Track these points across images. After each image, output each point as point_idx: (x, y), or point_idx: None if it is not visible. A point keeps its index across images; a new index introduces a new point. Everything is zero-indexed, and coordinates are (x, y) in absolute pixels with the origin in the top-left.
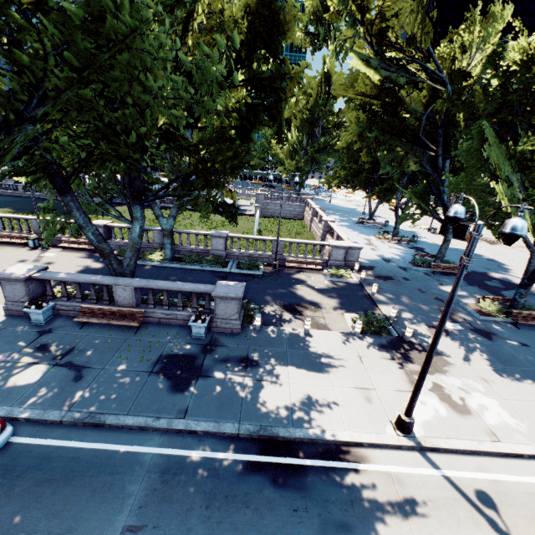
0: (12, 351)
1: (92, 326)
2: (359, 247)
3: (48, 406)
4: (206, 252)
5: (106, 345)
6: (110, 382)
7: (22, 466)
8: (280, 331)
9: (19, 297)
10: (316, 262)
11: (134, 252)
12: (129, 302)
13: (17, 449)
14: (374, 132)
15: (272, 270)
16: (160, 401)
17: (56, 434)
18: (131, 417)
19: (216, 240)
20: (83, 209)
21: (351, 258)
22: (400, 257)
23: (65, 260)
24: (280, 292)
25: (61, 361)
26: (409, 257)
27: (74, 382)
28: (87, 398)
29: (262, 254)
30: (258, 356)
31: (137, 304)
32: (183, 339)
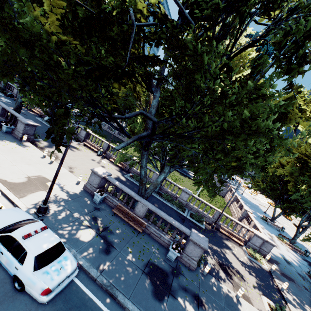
0: (82, 213)
1: (117, 217)
2: (273, 244)
3: (91, 263)
4: (175, 197)
5: (122, 235)
6: (122, 265)
7: (73, 302)
8: (219, 285)
9: (94, 183)
10: (240, 238)
11: (154, 187)
12: (141, 214)
13: (72, 285)
14: (305, 177)
15: (210, 228)
16: (147, 300)
17: (91, 287)
18: (131, 303)
19: (184, 194)
20: (147, 159)
21: (264, 248)
22: (297, 264)
23: (110, 168)
24: (216, 250)
25: (101, 233)
26: (304, 267)
27: (105, 253)
28: (110, 270)
29: (206, 214)
30: (206, 299)
31: (143, 217)
32: (161, 255)
